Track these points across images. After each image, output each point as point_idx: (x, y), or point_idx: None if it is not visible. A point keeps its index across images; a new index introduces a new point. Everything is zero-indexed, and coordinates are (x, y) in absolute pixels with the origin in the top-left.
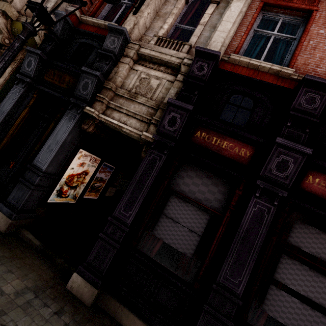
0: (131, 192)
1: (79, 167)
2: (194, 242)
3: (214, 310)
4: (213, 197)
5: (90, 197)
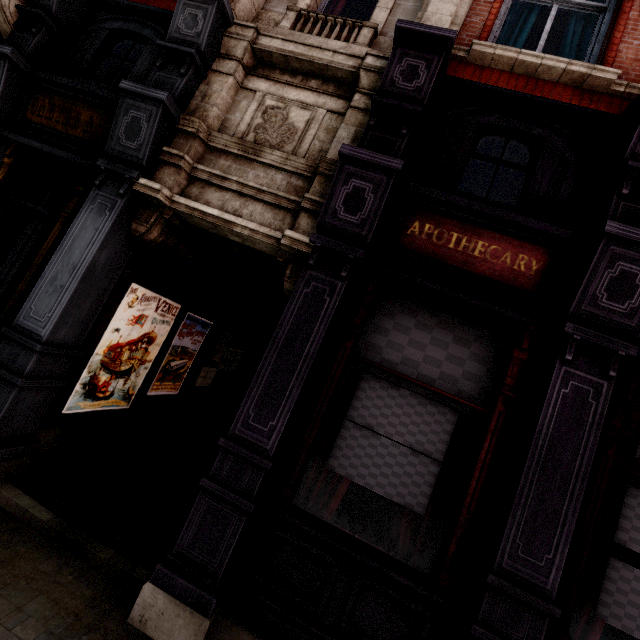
0: (269, 375)
1: (132, 327)
2: (426, 478)
3: (498, 637)
4: (460, 371)
5: (163, 392)
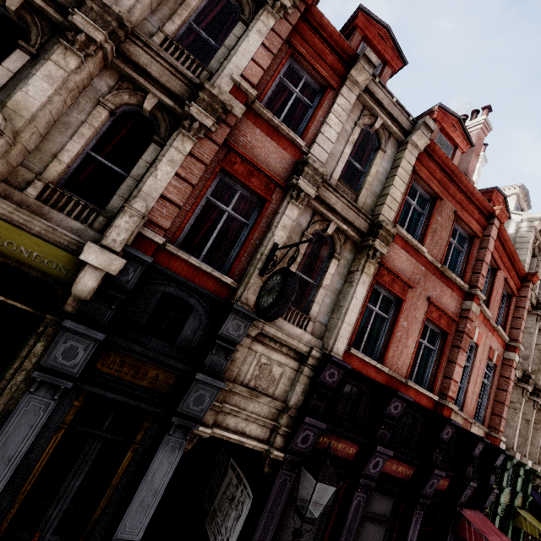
0: (263, 525)
1: None
2: (310, 540)
3: None
4: (325, 493)
5: None
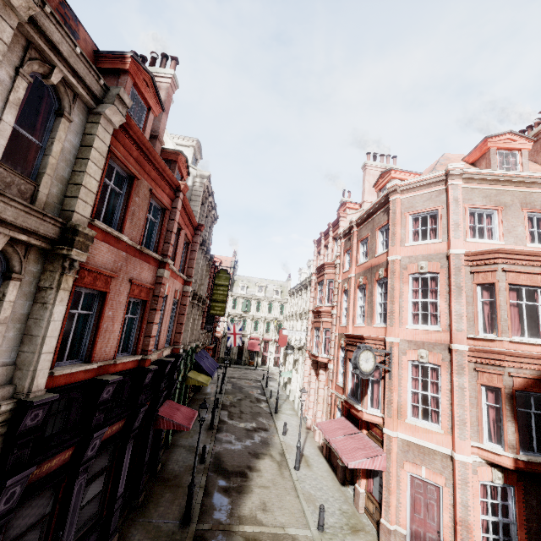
0: None
1: None
2: None
3: None
4: (43, 508)
5: None
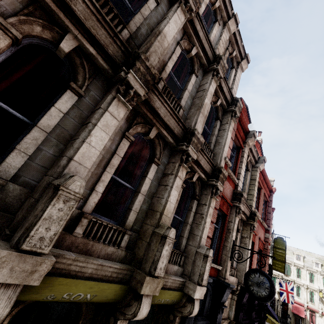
0: None
1: None
2: None
3: None
4: None
5: None
